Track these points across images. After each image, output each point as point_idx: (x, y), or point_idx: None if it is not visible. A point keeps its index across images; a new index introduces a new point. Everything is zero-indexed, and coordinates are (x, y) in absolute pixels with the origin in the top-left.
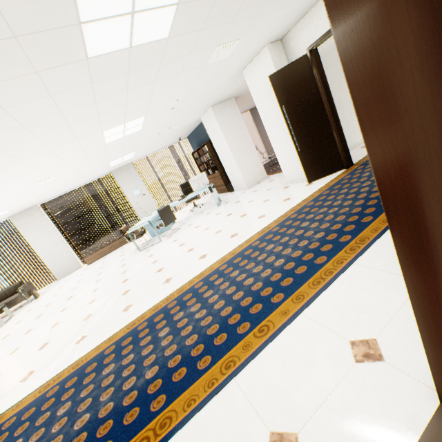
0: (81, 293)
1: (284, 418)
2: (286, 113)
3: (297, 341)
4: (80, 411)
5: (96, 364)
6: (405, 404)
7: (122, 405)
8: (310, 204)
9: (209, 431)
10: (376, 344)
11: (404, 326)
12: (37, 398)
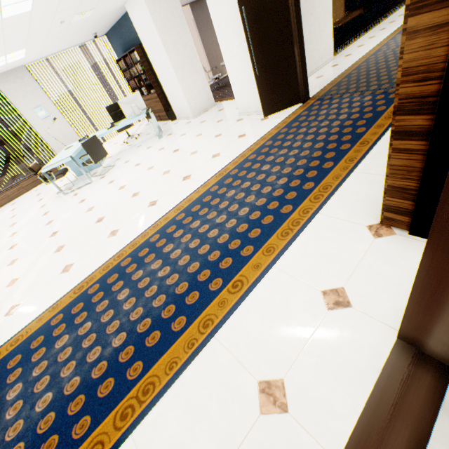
0: None
1: (269, 367)
2: (247, 19)
3: (272, 294)
4: (38, 391)
5: (43, 338)
6: (370, 342)
7: (91, 378)
8: (269, 143)
9: (198, 389)
10: (344, 292)
11: (366, 274)
12: None
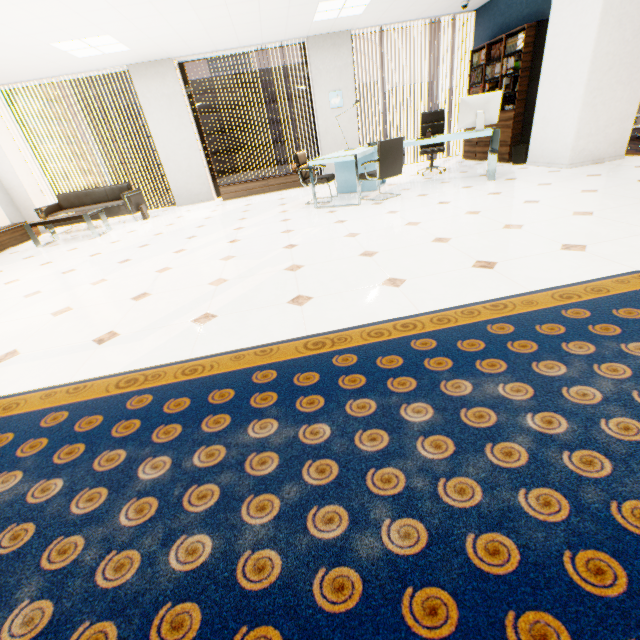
0: (210, 238)
1: None
2: None
3: None
4: (188, 510)
5: (232, 396)
6: None
7: (311, 596)
8: None
9: None
10: None
11: None
12: (110, 397)
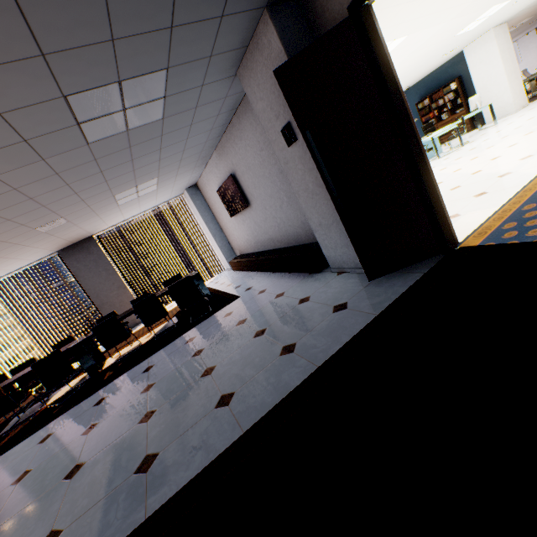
0: (434, 169)
1: None
2: None
3: None
4: None
5: None
6: None
7: None
8: None
9: None
10: None
11: None
12: None
